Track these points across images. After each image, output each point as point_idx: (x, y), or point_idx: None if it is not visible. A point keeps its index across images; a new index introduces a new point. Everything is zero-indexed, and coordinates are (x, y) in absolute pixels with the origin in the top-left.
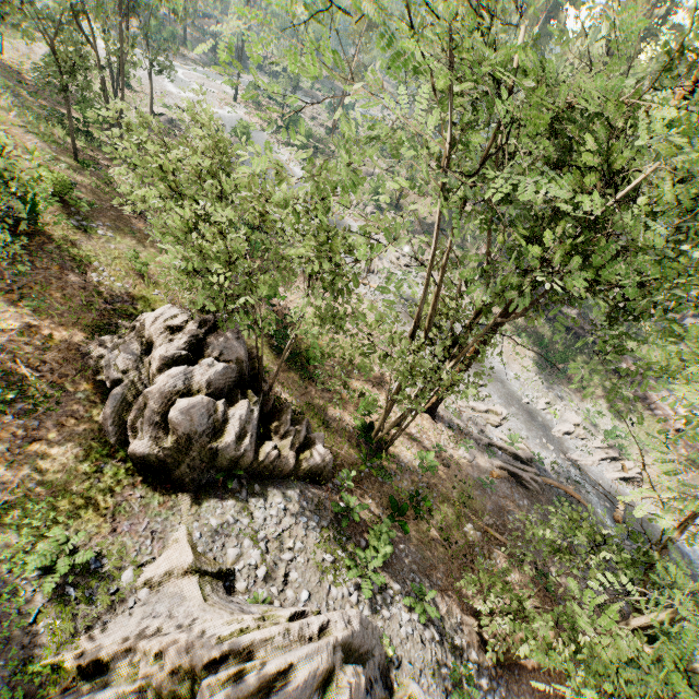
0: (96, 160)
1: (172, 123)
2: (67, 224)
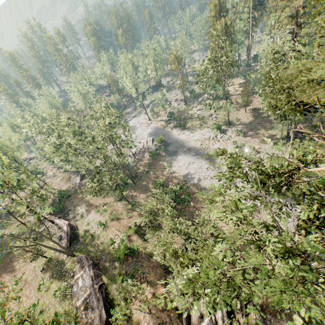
0: (132, 195)
1: (139, 153)
2: (142, 241)
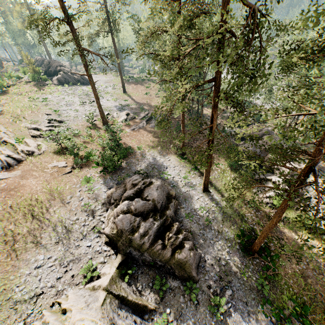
0: None
1: None
2: None
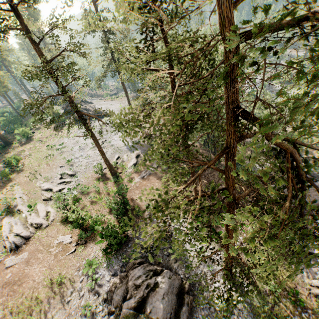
0: None
1: None
2: None
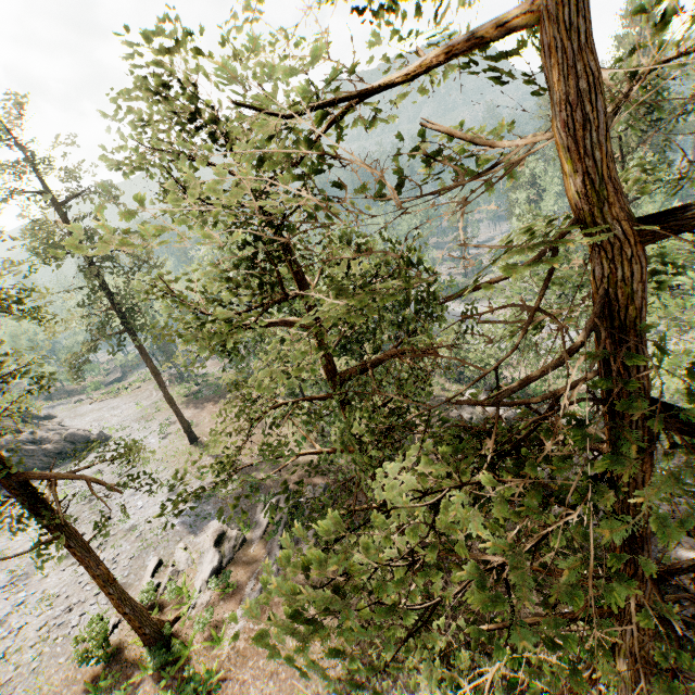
0: None
1: None
2: None
